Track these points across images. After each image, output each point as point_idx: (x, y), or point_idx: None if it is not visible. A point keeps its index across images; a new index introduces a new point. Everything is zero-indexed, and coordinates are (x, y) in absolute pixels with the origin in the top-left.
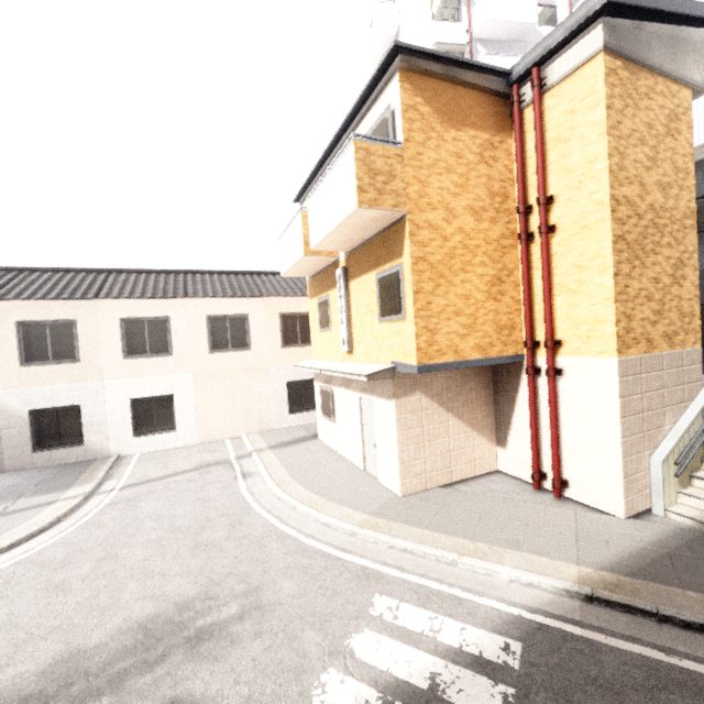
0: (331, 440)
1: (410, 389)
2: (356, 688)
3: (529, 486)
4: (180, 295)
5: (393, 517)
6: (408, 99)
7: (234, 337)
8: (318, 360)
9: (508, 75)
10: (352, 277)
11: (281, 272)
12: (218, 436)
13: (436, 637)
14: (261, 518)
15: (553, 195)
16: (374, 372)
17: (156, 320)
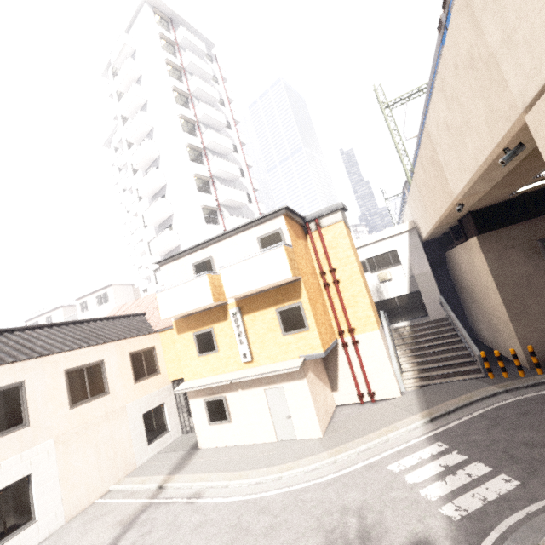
0: (225, 439)
1: (307, 370)
2: (433, 486)
3: (356, 405)
4: (33, 354)
5: (337, 444)
6: (287, 227)
7: (92, 385)
8: (199, 379)
9: (304, 219)
10: (247, 313)
11: (162, 316)
12: (86, 501)
13: (422, 459)
14: (270, 496)
15: (335, 268)
16: (301, 363)
17: (6, 389)
